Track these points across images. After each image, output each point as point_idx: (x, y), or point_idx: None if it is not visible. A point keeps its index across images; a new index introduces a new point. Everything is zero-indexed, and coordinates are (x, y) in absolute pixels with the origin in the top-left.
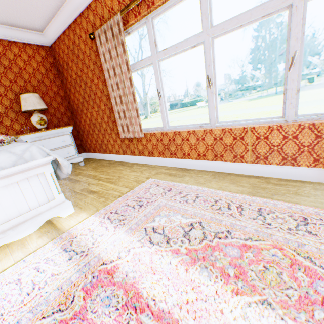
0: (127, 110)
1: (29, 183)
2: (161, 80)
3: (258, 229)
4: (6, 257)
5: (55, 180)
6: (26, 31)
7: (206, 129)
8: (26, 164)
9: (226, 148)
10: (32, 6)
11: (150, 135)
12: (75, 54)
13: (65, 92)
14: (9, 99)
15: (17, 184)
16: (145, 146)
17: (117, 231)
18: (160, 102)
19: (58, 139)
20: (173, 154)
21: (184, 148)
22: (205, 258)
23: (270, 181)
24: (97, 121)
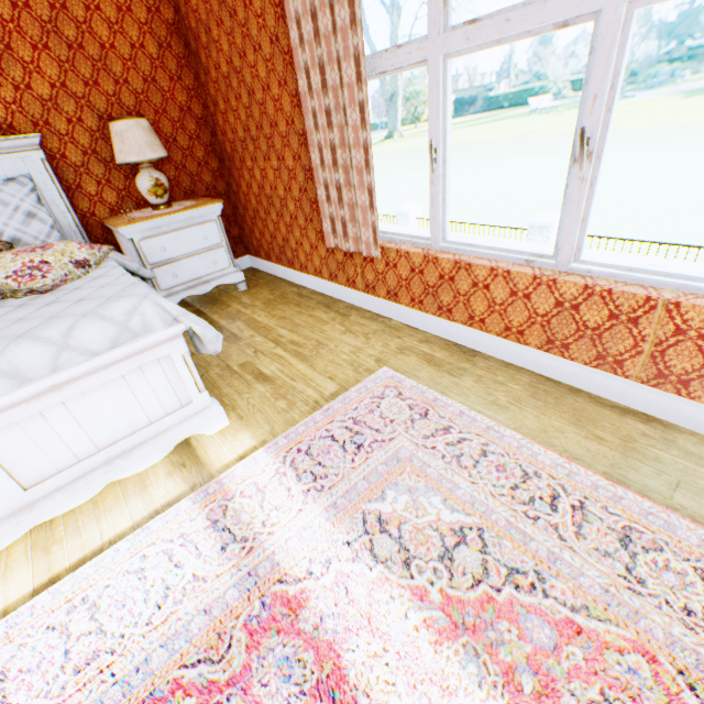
0: (348, 184)
1: (144, 376)
2: (444, 114)
3: (611, 589)
4: (118, 506)
5: (191, 369)
6: None
7: (541, 276)
8: (136, 343)
9: (581, 331)
10: None
11: (396, 254)
12: (226, 4)
13: (204, 106)
14: (89, 132)
15: (123, 379)
16: (381, 275)
17: (308, 504)
18: (433, 175)
19: (194, 234)
20: (445, 311)
21: (472, 304)
22: (477, 629)
23: (674, 441)
24: (276, 192)
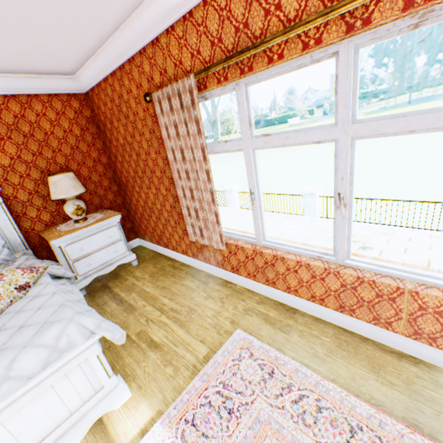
0: (201, 208)
1: (67, 379)
2: (256, 176)
3: None
4: None
5: (103, 362)
6: (51, 77)
7: (329, 268)
8: (62, 360)
9: (361, 302)
10: (57, 50)
11: (235, 247)
12: (122, 112)
13: (109, 157)
14: (34, 180)
15: (51, 387)
16: (227, 258)
17: None
18: (253, 206)
19: (102, 236)
20: (271, 282)
21: (288, 280)
22: None
23: (438, 381)
24: (155, 206)
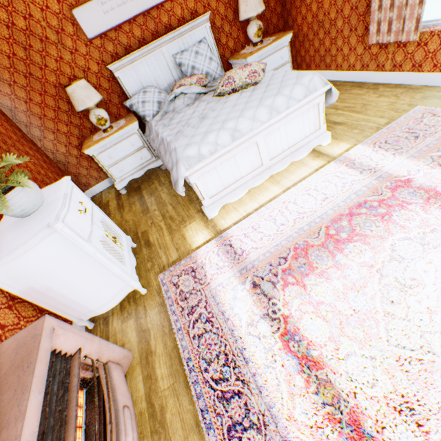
0: None
1: (307, 114)
2: None
3: None
4: (297, 170)
5: (323, 111)
6: None
7: None
8: (312, 96)
9: None
10: None
11: (429, 35)
12: None
13: None
14: (224, 5)
15: (301, 115)
16: (410, 55)
17: (395, 158)
18: None
19: (276, 57)
20: None
21: None
22: None
23: None
24: (327, 17)
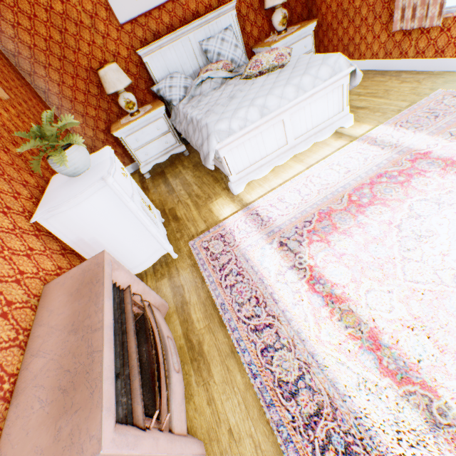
0: None
1: (331, 95)
2: None
3: None
4: (320, 150)
5: (347, 93)
6: None
7: None
8: (337, 76)
9: None
10: None
11: (452, 21)
12: None
13: None
14: None
15: (326, 96)
16: (433, 41)
17: (415, 135)
18: None
19: (300, 45)
20: None
21: None
22: None
23: None
24: (352, 5)
